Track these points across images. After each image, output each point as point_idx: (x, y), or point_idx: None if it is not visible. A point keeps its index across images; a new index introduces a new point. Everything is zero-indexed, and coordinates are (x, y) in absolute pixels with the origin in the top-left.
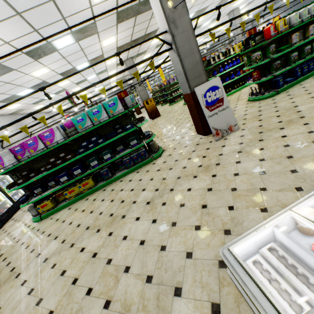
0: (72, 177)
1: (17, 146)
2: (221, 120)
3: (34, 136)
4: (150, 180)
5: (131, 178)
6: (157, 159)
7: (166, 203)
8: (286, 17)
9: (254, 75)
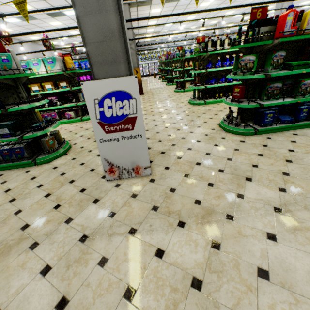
0: None
1: None
2: (122, 153)
3: None
4: None
5: None
6: (41, 165)
7: None
8: None
9: (236, 92)
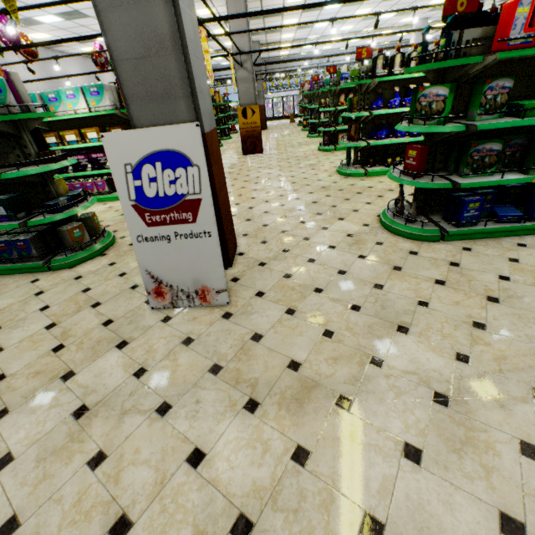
0: None
1: None
2: (178, 263)
3: None
4: None
5: None
6: (58, 271)
7: None
8: None
9: (411, 158)
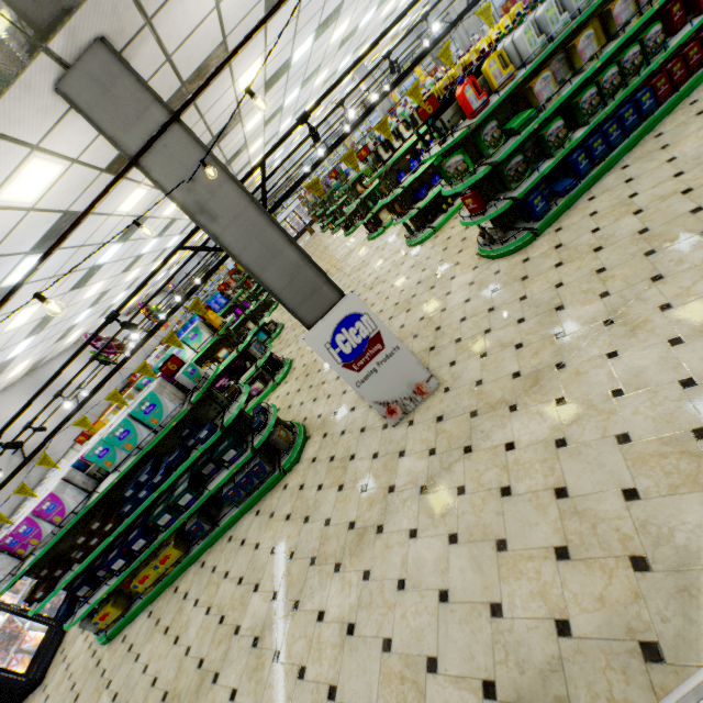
0: (135, 555)
1: (8, 536)
2: (390, 382)
3: (26, 517)
4: (271, 553)
5: (244, 535)
6: (293, 470)
7: (280, 654)
8: (507, 38)
9: (470, 205)
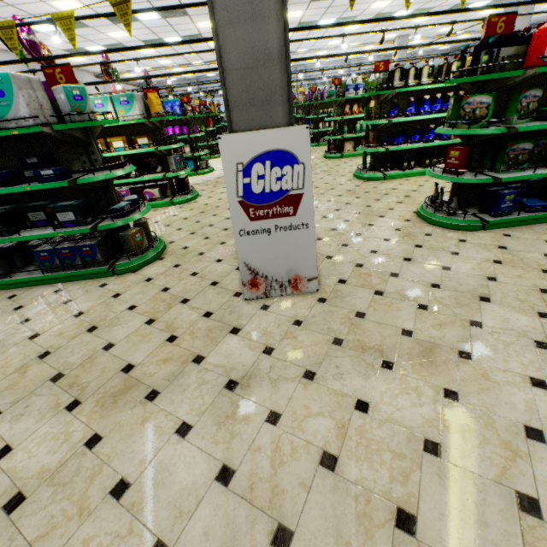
0: None
1: None
2: (275, 254)
3: None
4: (30, 337)
5: (26, 302)
6: (123, 275)
7: None
8: None
9: (452, 158)
